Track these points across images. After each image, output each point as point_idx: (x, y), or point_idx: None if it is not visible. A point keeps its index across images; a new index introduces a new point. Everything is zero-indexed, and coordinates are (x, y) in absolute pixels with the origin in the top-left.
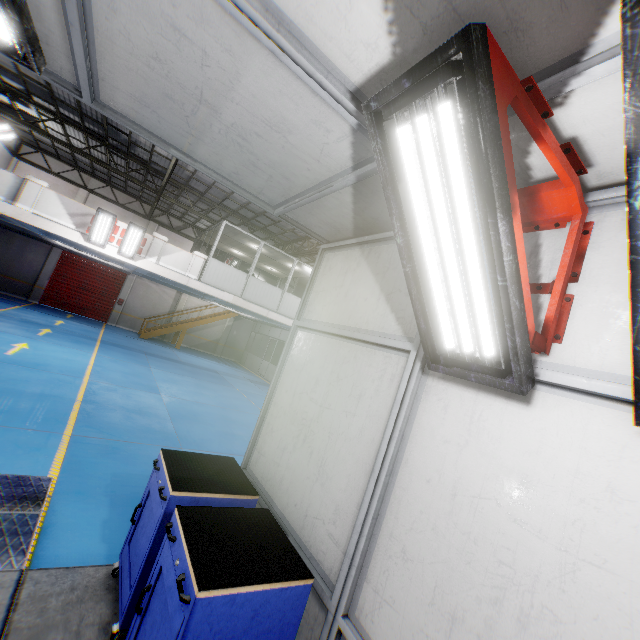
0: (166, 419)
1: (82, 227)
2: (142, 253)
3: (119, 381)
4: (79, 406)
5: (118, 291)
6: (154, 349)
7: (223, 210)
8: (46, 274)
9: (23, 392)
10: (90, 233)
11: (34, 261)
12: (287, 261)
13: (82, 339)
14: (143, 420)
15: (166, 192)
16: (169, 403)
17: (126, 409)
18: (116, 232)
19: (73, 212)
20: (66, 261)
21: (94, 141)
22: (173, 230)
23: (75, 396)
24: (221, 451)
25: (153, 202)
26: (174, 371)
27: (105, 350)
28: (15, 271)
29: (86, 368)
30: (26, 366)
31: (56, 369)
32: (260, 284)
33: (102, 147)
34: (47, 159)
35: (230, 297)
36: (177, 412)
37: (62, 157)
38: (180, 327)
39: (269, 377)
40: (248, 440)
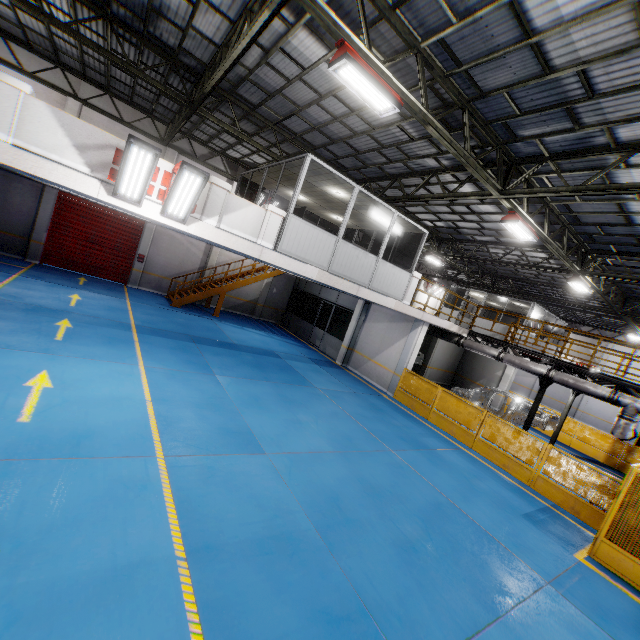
0: (319, 547)
1: (100, 170)
2: (195, 211)
3: (202, 437)
4: (191, 588)
5: (136, 244)
6: (196, 326)
7: (280, 133)
8: (42, 224)
9: (77, 587)
10: (116, 181)
11: (23, 206)
12: (377, 212)
13: (113, 331)
14: (299, 578)
15: (202, 104)
16: (289, 478)
17: (257, 545)
18: (154, 177)
19: (82, 142)
20: (65, 205)
21: (85, 11)
22: (197, 160)
23: (169, 541)
24: (450, 636)
25: (170, 119)
26: (242, 373)
27: (149, 350)
28: (1, 221)
29: (146, 416)
30: (59, 455)
31: (108, 442)
32: (351, 250)
33: (99, 23)
34: (14, 49)
35: (314, 271)
36: (314, 506)
37: (35, 46)
38: (217, 290)
39: (327, 350)
40: (434, 552)
